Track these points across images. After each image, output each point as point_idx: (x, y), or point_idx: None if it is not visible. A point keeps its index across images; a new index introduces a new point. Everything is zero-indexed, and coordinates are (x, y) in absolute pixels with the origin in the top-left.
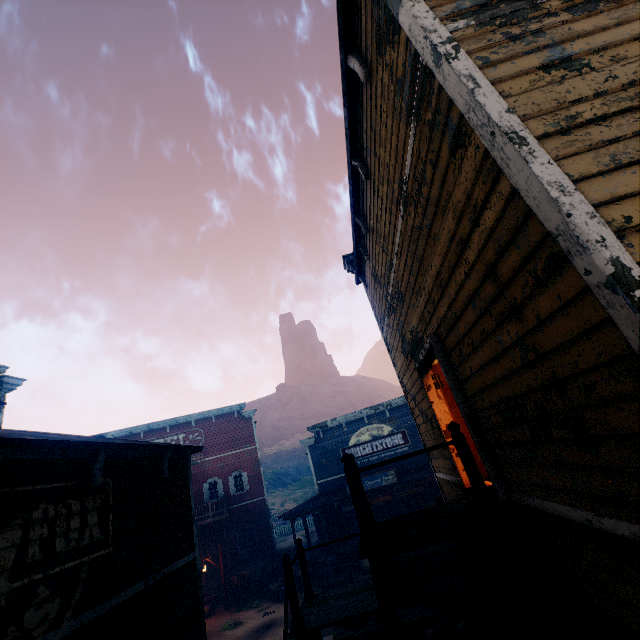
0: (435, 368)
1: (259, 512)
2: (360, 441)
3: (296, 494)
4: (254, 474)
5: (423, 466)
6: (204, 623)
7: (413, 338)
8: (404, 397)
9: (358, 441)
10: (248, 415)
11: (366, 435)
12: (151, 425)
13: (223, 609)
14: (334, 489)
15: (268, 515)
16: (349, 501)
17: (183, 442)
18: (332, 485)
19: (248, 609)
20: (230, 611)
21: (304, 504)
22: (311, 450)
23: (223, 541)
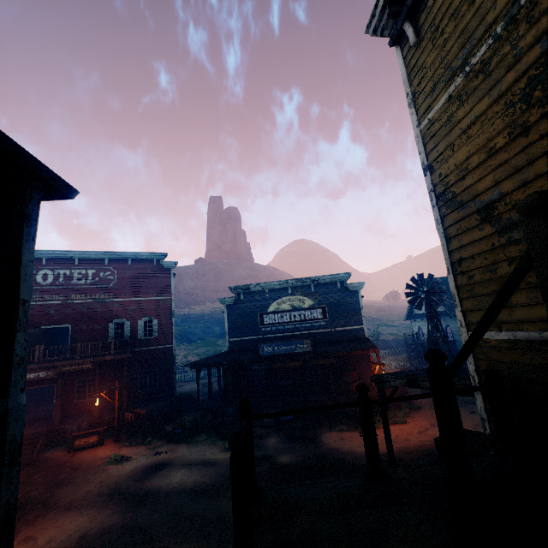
0: None
1: (164, 358)
2: (280, 309)
3: (199, 350)
4: (165, 323)
5: (336, 341)
6: None
7: None
8: (333, 275)
9: (278, 309)
10: (168, 266)
11: (287, 304)
12: (56, 253)
13: (112, 441)
14: (245, 348)
15: (173, 362)
16: (260, 361)
17: (92, 278)
18: (243, 345)
19: (139, 445)
20: (119, 444)
21: (213, 357)
22: (229, 309)
23: (123, 379)
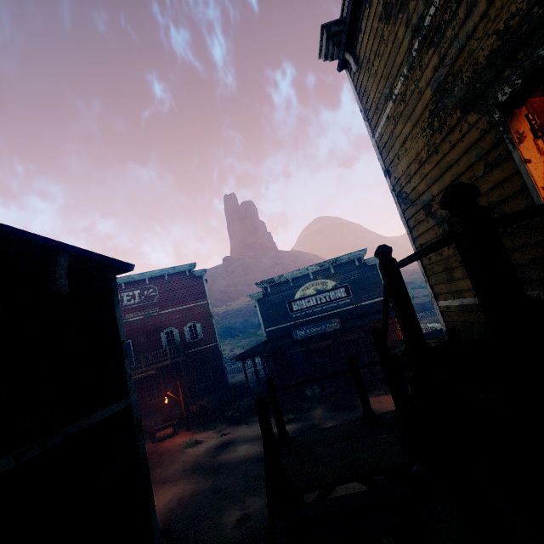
0: (531, 106)
1: (213, 355)
2: (305, 295)
3: (243, 343)
4: (207, 325)
5: (363, 315)
6: (149, 483)
7: (501, 45)
8: (349, 255)
9: (303, 295)
10: (199, 274)
11: (311, 289)
12: None
13: (185, 430)
14: (280, 336)
15: (221, 358)
16: (295, 345)
17: (139, 297)
18: (279, 332)
19: (207, 430)
20: (191, 432)
21: (254, 348)
22: (259, 303)
23: (182, 378)
